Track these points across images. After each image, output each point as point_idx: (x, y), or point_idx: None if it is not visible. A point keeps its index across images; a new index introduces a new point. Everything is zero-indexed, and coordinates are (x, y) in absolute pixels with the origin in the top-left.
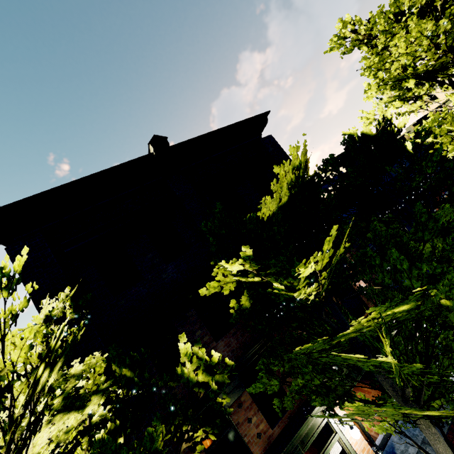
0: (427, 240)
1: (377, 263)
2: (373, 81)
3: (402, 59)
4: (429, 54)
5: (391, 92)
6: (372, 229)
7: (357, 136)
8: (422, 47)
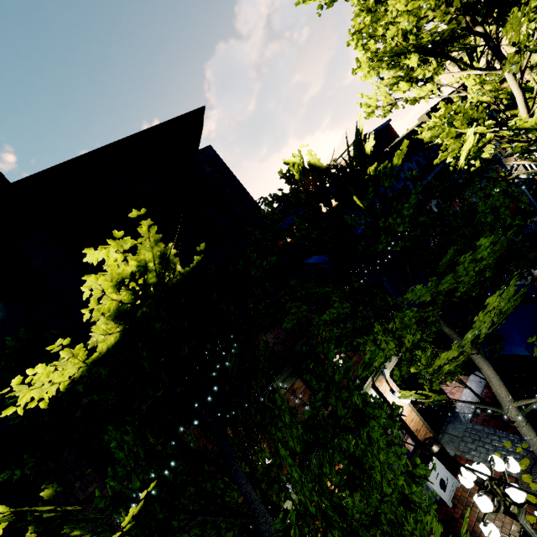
0: (340, 416)
1: (286, 421)
2: (363, 56)
3: (402, 21)
4: (438, 14)
5: (393, 70)
6: (315, 323)
7: (300, 170)
8: (428, 1)
